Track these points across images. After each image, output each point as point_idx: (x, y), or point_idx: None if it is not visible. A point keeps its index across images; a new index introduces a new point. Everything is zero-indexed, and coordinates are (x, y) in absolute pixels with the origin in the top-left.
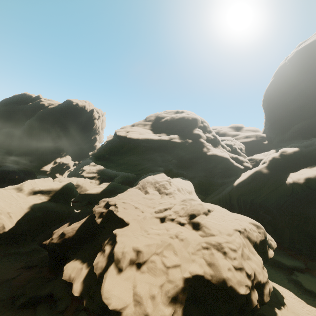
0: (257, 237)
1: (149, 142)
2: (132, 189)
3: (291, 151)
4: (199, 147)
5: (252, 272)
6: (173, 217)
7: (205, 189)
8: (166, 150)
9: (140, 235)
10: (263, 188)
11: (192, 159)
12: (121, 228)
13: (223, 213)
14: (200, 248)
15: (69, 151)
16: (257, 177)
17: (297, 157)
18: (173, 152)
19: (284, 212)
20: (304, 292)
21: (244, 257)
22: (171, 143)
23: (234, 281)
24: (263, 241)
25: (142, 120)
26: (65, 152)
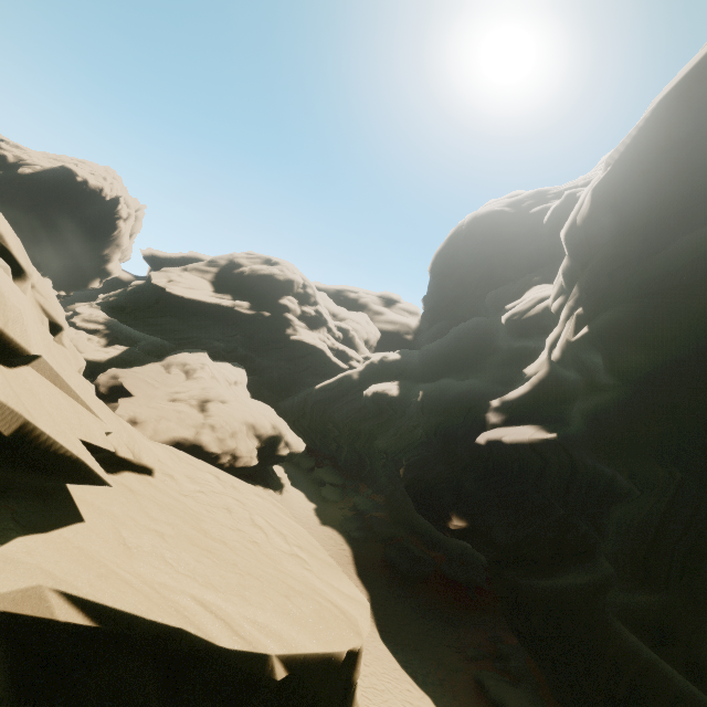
0: (269, 430)
1: (200, 304)
2: (154, 364)
3: (391, 359)
4: (282, 325)
5: (234, 445)
6: (187, 399)
7: (287, 388)
8: (226, 320)
9: (146, 405)
10: (344, 397)
11: (268, 340)
12: (127, 398)
13: (246, 405)
14: (197, 422)
15: (50, 270)
16: (345, 383)
17: (395, 367)
18: (238, 325)
19: (347, 426)
20: (318, 497)
21: (233, 435)
22: (234, 313)
23: (211, 443)
24: (277, 437)
25: (203, 263)
26: (43, 270)
